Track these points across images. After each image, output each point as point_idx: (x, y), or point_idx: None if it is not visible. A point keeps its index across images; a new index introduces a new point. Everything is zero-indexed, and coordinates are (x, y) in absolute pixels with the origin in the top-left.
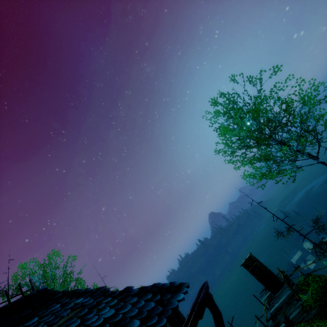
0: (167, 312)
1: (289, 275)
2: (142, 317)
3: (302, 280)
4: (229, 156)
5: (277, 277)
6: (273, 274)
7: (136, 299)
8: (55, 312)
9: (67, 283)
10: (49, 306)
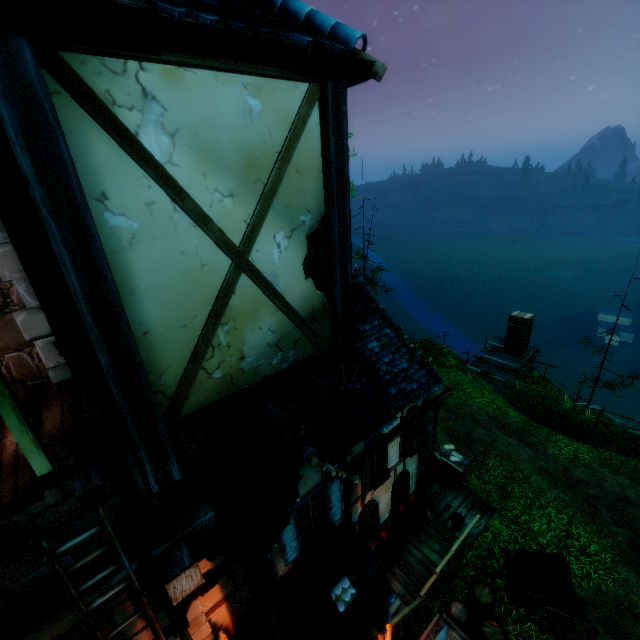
0: (428, 393)
1: (536, 361)
2: (418, 384)
3: (537, 375)
4: None
5: (525, 349)
6: (525, 345)
7: (417, 367)
8: (377, 331)
9: None
10: (372, 317)
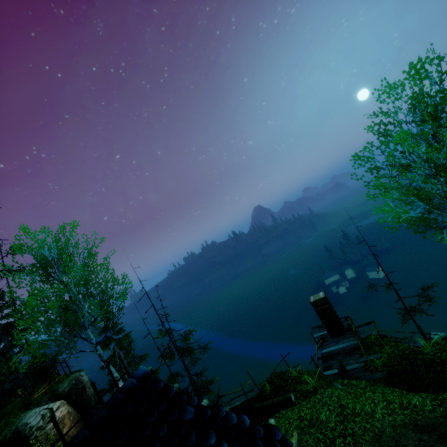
0: None
1: (358, 326)
2: None
3: (374, 338)
4: (371, 172)
5: (341, 323)
6: (339, 319)
7: None
8: None
9: (94, 270)
10: None
